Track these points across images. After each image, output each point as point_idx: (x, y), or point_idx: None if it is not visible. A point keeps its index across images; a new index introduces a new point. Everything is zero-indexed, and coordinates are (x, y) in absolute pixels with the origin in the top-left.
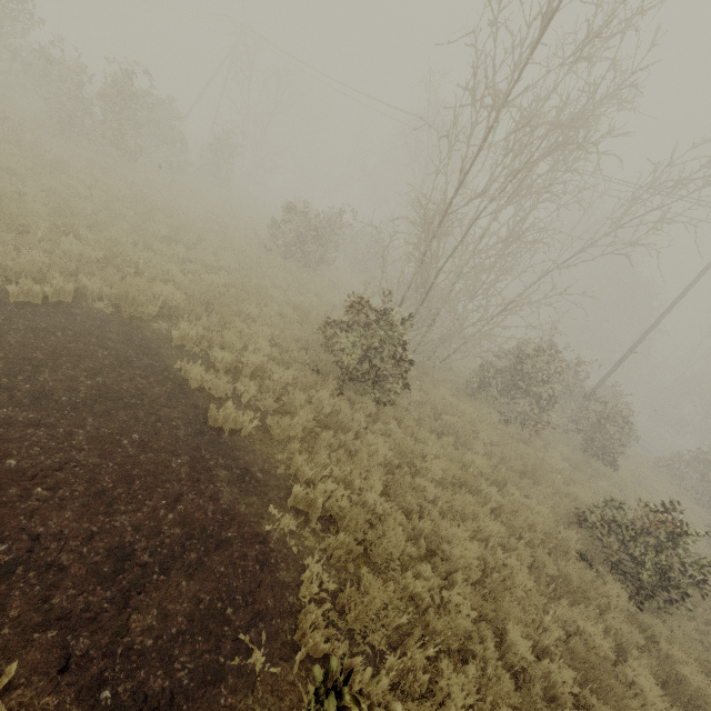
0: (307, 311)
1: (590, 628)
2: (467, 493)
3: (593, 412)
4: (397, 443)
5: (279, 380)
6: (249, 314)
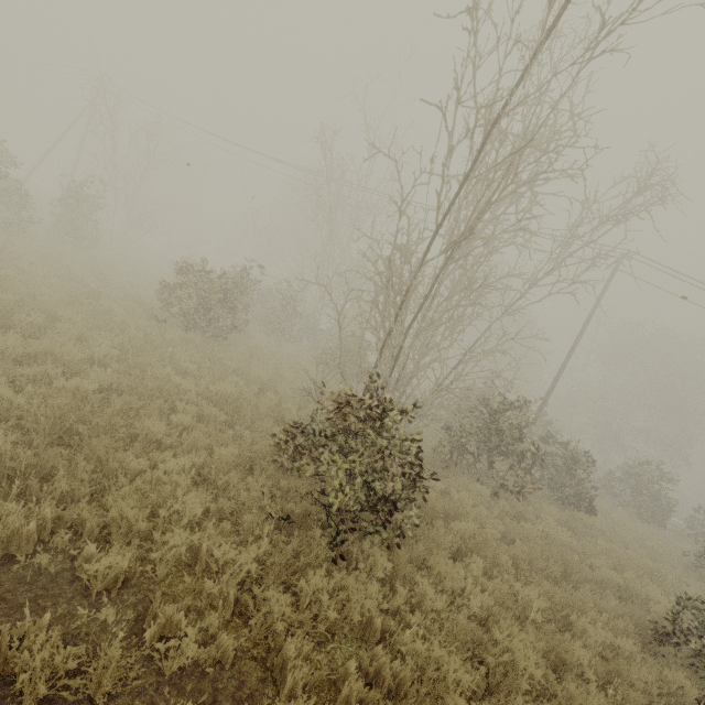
0: (236, 405)
1: None
2: (583, 697)
3: (557, 456)
4: (438, 618)
5: (231, 576)
6: (149, 435)
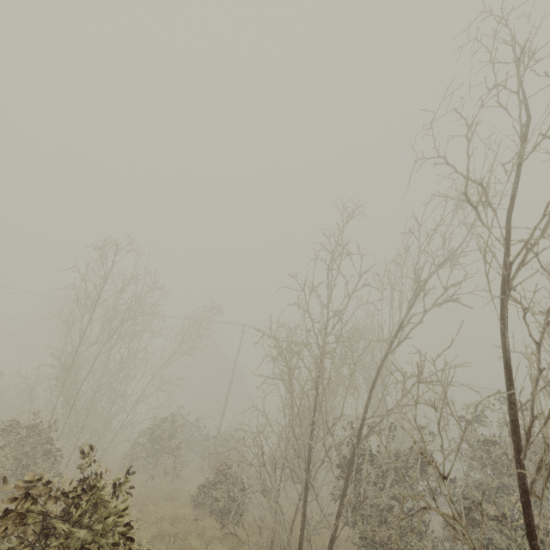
0: None
1: (190, 542)
2: None
3: (212, 446)
4: None
5: None
6: None
